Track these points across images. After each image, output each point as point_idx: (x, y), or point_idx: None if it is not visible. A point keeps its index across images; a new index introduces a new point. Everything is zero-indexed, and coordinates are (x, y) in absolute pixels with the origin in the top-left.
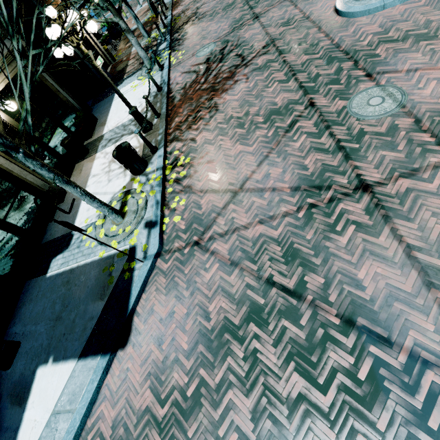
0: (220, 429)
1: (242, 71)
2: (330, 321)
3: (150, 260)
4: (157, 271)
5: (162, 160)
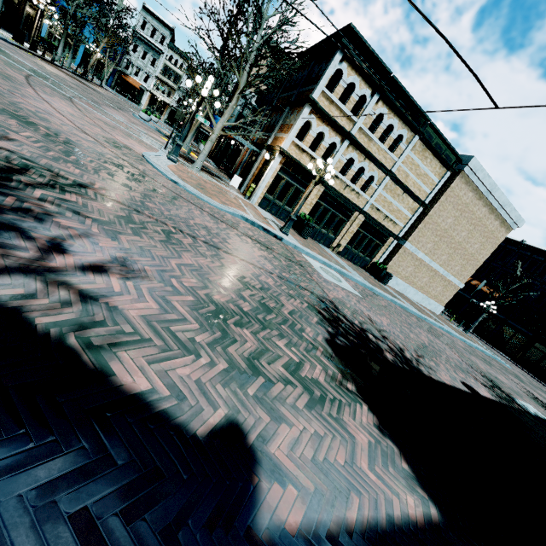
0: (4, 45)
1: (92, 89)
2: (54, 74)
3: (3, 37)
4: (1, 40)
5: (32, 52)
